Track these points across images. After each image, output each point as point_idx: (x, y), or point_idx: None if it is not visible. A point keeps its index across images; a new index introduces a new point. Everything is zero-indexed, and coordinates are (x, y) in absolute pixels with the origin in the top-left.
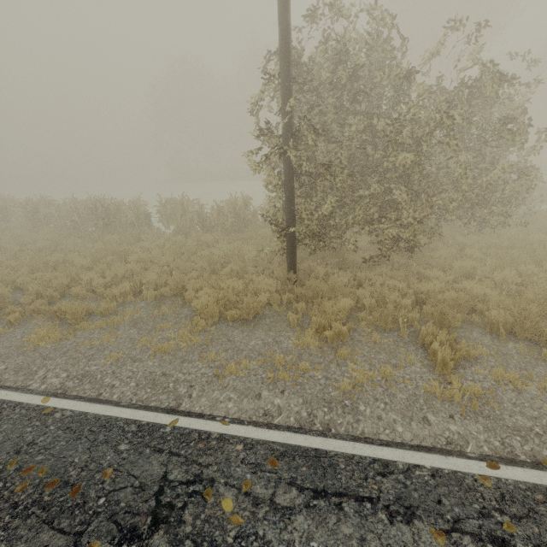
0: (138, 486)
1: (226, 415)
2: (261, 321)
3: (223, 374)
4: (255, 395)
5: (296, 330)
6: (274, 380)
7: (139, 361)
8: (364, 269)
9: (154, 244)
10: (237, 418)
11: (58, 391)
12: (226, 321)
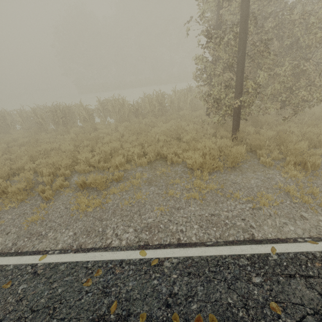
0: (313, 313)
1: (299, 236)
2: (241, 167)
3: (257, 207)
4: (300, 217)
5: (273, 168)
6: (300, 204)
7: (182, 209)
8: (289, 123)
9: (110, 129)
10: (310, 236)
11: (141, 244)
12: (217, 171)
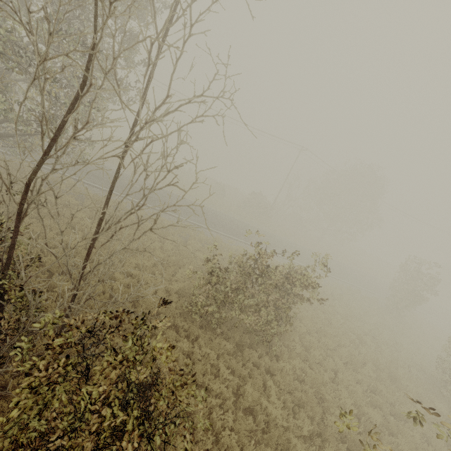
0: None
1: None
2: None
3: None
4: None
5: None
6: None
7: None
8: None
9: None
10: None
11: None
12: None
